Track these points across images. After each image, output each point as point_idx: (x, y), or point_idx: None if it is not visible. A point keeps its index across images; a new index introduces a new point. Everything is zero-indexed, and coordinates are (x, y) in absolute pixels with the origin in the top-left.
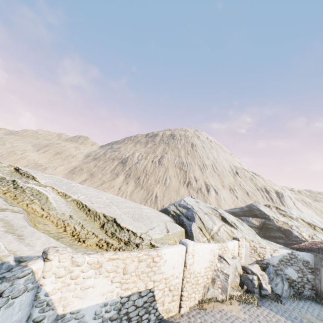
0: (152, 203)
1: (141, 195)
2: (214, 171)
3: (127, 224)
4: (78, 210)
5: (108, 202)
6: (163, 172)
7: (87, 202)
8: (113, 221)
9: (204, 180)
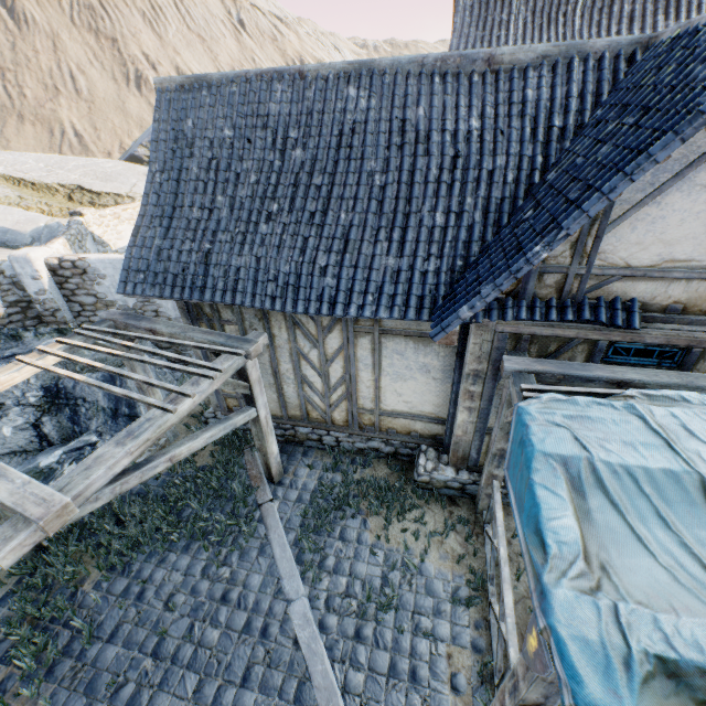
0: (80, 154)
1: (36, 140)
2: (187, 27)
3: (101, 189)
4: (19, 189)
5: (44, 166)
6: (51, 55)
7: (18, 175)
8: (81, 190)
9: (173, 64)
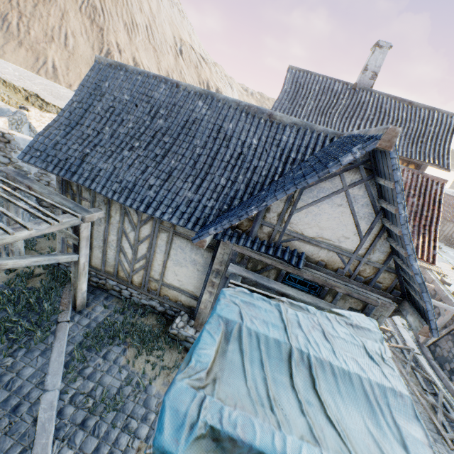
0: (50, 78)
1: (24, 60)
2: (149, 40)
3: (51, 101)
4: None
5: (18, 75)
6: (58, 20)
7: None
8: (37, 97)
9: (132, 55)
